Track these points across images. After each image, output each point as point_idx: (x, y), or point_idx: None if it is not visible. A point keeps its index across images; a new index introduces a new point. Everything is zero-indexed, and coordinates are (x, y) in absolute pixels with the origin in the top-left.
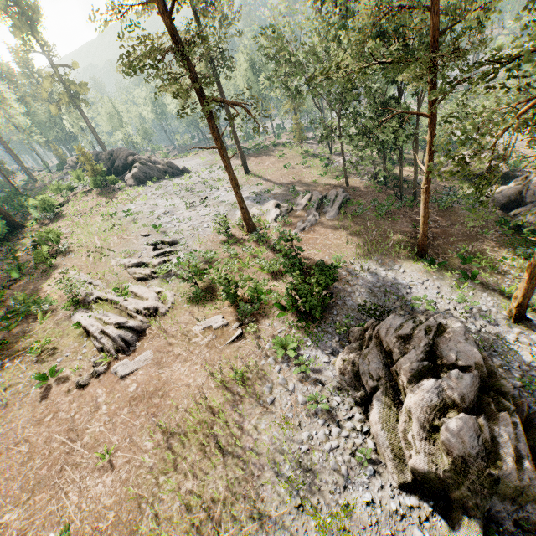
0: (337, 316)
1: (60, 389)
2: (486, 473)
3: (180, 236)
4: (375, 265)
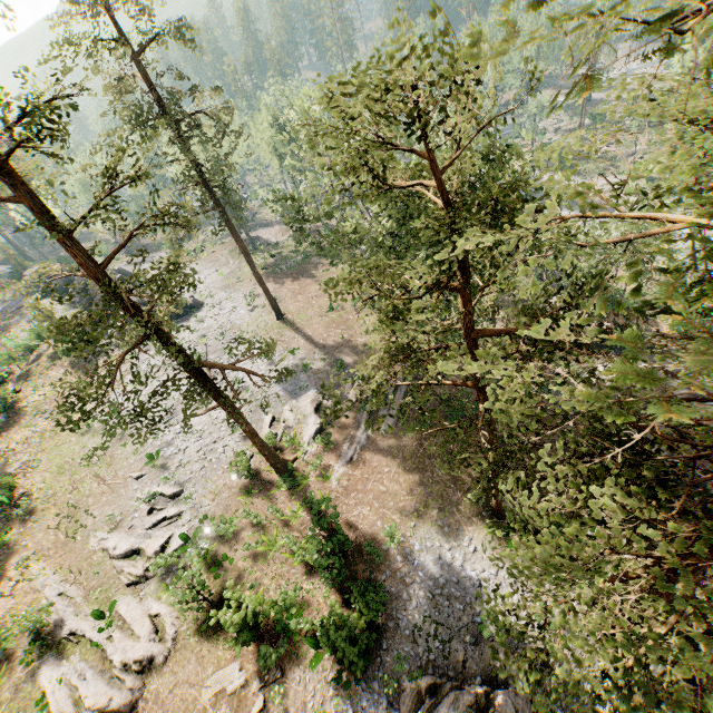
0: (386, 654)
1: None
2: None
3: (186, 475)
4: (440, 537)
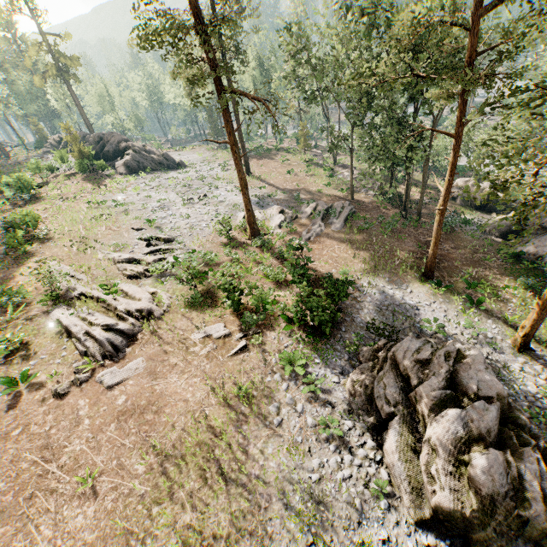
0: (345, 334)
1: (33, 398)
2: (514, 514)
3: (176, 234)
4: (383, 282)
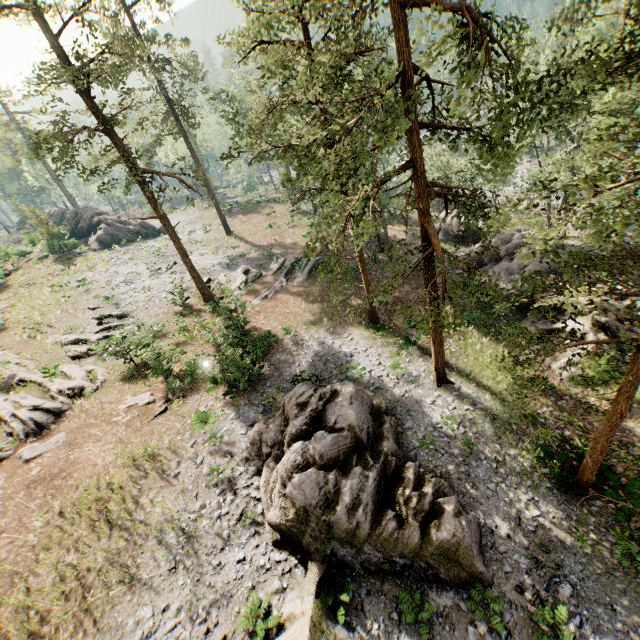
0: (269, 388)
1: None
2: (322, 520)
3: (133, 308)
4: (326, 333)
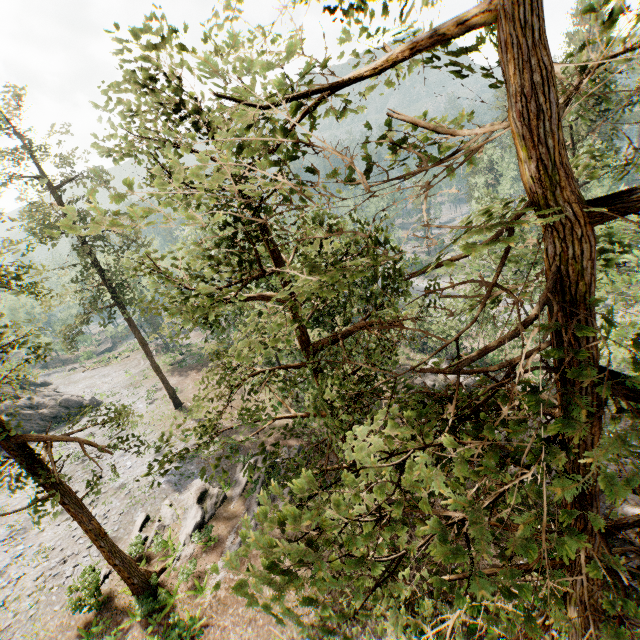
0: None
1: None
2: None
3: (7, 620)
4: None
